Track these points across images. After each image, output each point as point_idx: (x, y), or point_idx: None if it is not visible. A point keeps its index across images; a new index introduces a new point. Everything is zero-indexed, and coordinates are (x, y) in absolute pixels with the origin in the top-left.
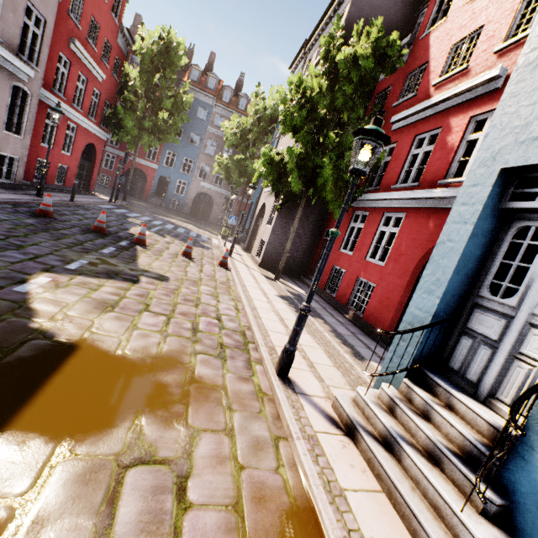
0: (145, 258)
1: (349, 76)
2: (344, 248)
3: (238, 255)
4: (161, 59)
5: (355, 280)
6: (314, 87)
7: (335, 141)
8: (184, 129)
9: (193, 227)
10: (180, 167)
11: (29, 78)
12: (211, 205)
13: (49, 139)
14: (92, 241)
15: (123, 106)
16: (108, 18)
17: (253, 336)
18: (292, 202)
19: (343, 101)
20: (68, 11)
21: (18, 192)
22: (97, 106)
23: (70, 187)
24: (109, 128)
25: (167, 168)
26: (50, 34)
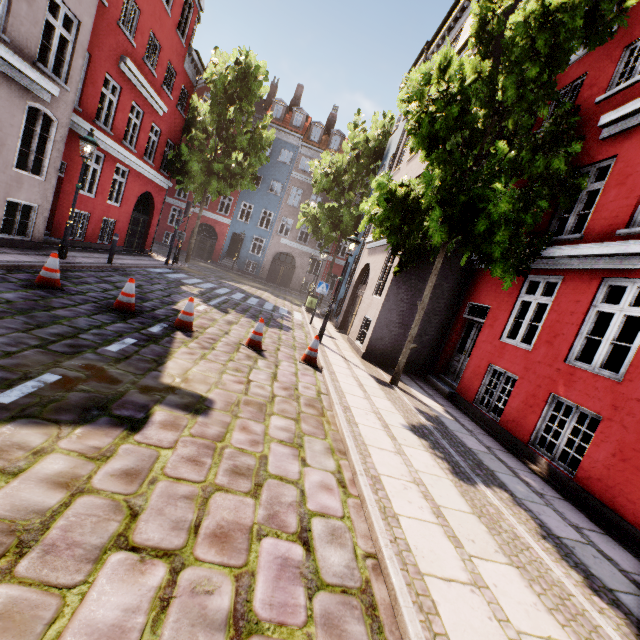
0: (181, 357)
1: (532, 46)
2: (507, 336)
3: (330, 338)
4: (237, 87)
5: (544, 398)
6: (466, 75)
7: (509, 156)
8: (263, 176)
9: (270, 295)
10: (257, 222)
11: (53, 98)
12: (293, 267)
13: (91, 186)
14: (101, 328)
15: (188, 146)
16: (173, 37)
17: (395, 612)
18: (415, 261)
19: (516, 93)
20: (118, 21)
21: (33, 251)
22: (156, 146)
23: (118, 247)
24: (171, 173)
25: (242, 223)
26: (85, 42)
